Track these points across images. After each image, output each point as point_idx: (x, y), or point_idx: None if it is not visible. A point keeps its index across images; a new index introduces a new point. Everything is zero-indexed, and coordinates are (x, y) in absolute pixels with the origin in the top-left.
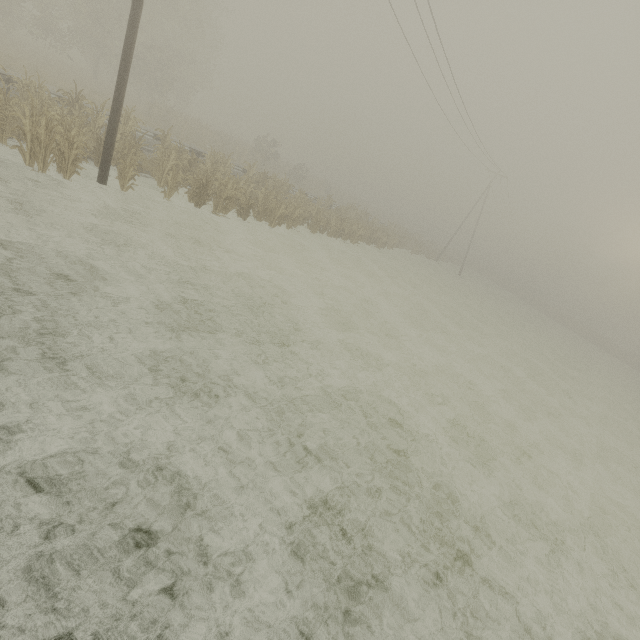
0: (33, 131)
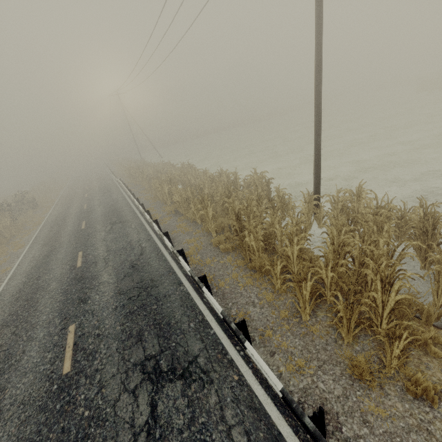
0: (357, 207)
